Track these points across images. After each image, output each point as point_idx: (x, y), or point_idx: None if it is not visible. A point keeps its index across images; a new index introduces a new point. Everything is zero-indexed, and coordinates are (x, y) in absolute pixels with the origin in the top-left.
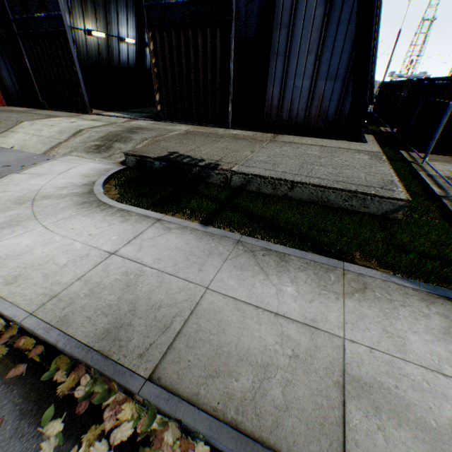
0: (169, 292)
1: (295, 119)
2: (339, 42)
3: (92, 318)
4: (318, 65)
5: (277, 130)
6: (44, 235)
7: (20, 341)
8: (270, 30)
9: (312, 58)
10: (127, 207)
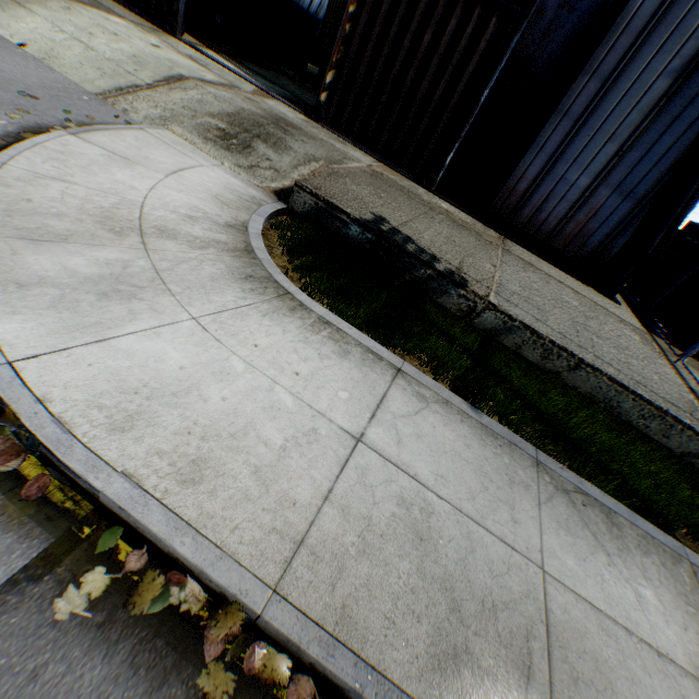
0: (492, 569)
1: (539, 225)
2: (661, 145)
3: (396, 622)
4: (614, 163)
5: (503, 228)
6: (204, 346)
7: (253, 655)
8: (578, 70)
9: (611, 149)
10: (333, 319)
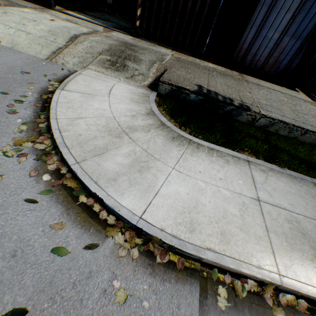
0: None
1: (255, 63)
2: (314, 8)
3: None
4: (290, 23)
5: (238, 69)
6: (186, 180)
7: (282, 298)
8: None
9: (288, 16)
10: (212, 146)
